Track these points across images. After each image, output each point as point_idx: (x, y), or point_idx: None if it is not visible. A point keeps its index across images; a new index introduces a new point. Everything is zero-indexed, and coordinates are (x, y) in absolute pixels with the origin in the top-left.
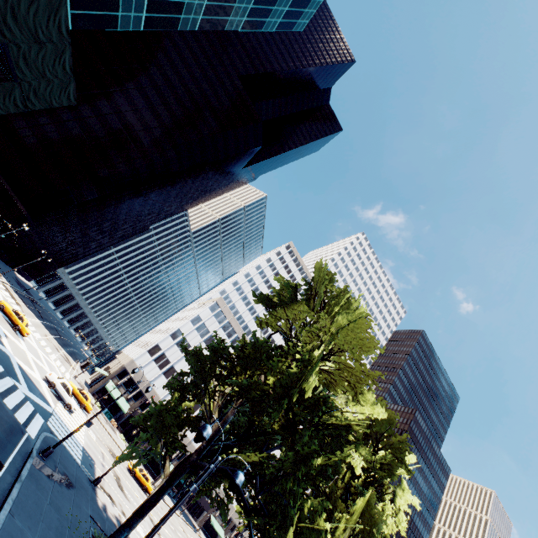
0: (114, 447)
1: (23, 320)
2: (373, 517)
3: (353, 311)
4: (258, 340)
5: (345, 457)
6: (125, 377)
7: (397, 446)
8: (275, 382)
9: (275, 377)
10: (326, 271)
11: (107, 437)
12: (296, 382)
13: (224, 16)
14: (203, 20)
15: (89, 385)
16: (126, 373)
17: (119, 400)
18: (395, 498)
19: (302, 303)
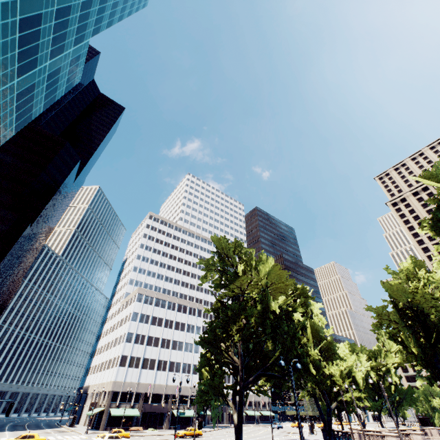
0: (159, 437)
1: (33, 436)
2: (316, 330)
3: (266, 263)
4: (231, 307)
5: (293, 318)
6: (118, 396)
7: (301, 291)
8: (255, 319)
9: (254, 317)
10: (227, 243)
11: (149, 438)
12: (265, 311)
13: (29, 112)
14: (16, 126)
15: (92, 429)
16: (116, 394)
17: (128, 413)
18: (312, 311)
19: (242, 276)
